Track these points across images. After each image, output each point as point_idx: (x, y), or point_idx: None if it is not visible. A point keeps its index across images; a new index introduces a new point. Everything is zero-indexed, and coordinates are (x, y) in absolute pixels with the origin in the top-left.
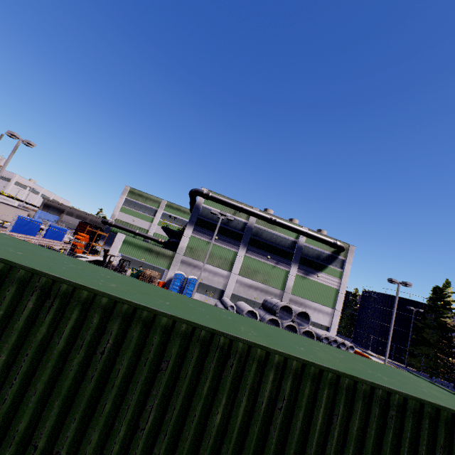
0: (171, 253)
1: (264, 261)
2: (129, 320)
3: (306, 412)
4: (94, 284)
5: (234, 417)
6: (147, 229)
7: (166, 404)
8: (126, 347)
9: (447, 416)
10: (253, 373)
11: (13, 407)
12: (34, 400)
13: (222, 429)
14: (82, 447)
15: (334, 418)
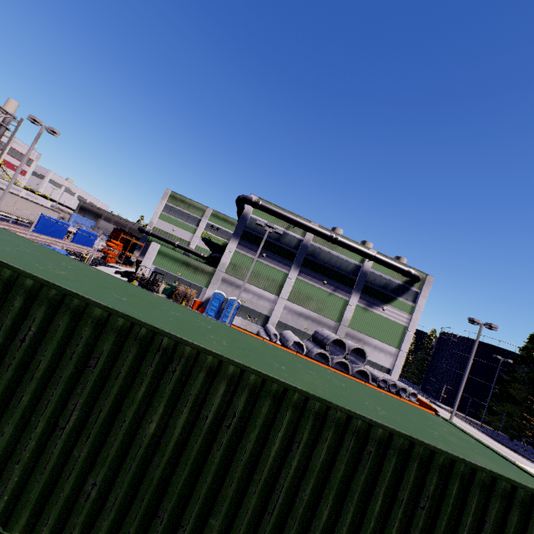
0: (211, 269)
1: (320, 286)
2: (57, 308)
3: (261, 435)
4: (27, 266)
5: (171, 429)
6: (188, 241)
7: (92, 405)
8: (50, 337)
9: (444, 461)
10: (200, 383)
11: None
12: None
13: (156, 440)
14: None
15: (294, 445)
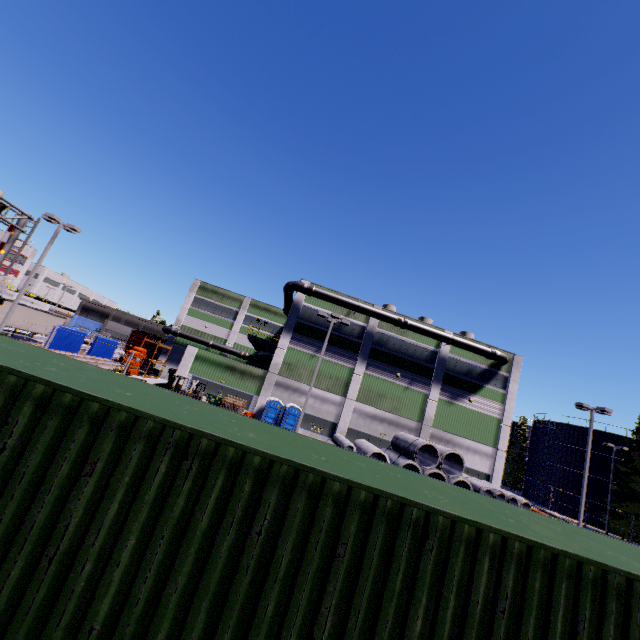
0: (261, 372)
1: (392, 380)
2: (291, 487)
3: (539, 616)
4: (235, 437)
5: (441, 624)
6: (225, 338)
7: (347, 606)
8: (289, 524)
9: None
10: (460, 560)
11: (148, 610)
12: (174, 600)
13: None
14: None
15: (579, 625)
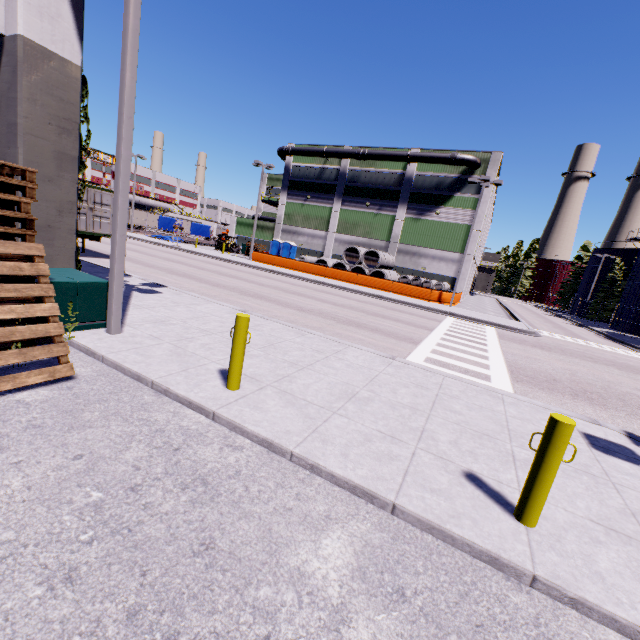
0: (273, 225)
1: (364, 210)
2: None
3: None
4: None
5: None
6: None
7: None
8: None
9: None
10: None
11: None
12: None
13: None
14: None
15: None
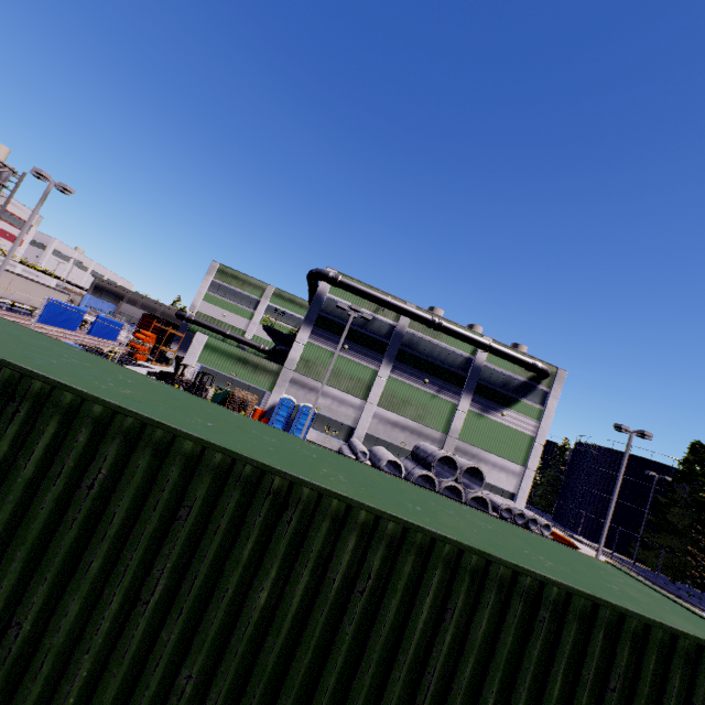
0: (276, 367)
1: (419, 386)
2: (134, 442)
3: (404, 601)
4: (89, 386)
5: (288, 598)
6: (243, 329)
7: (184, 570)
8: (126, 481)
9: (637, 627)
10: (323, 535)
11: None
12: None
13: (269, 614)
14: (54, 620)
15: (447, 613)
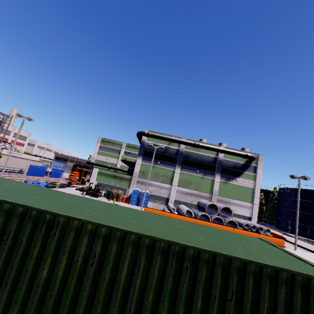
0: (129, 177)
1: (195, 174)
2: None
3: (114, 266)
4: None
5: (56, 272)
6: (116, 163)
7: (7, 264)
8: None
9: (240, 264)
10: (72, 239)
11: None
12: None
13: (48, 281)
14: None
15: (136, 270)
